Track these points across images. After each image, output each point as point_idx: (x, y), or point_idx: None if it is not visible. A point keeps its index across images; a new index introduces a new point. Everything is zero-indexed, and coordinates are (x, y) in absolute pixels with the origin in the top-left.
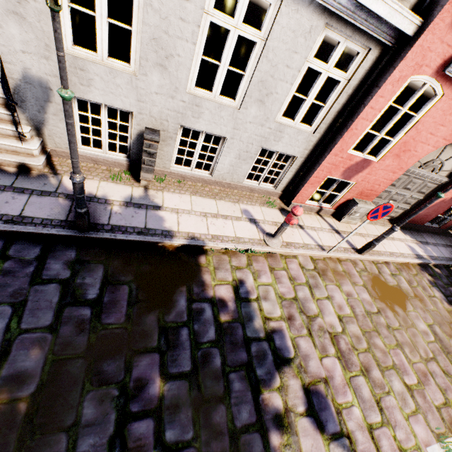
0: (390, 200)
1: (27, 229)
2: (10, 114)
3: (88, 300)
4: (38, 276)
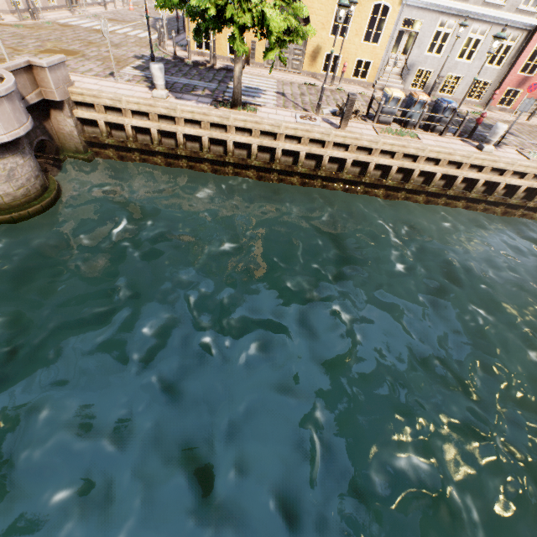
0: (535, 81)
1: None
2: (398, 77)
3: None
4: None
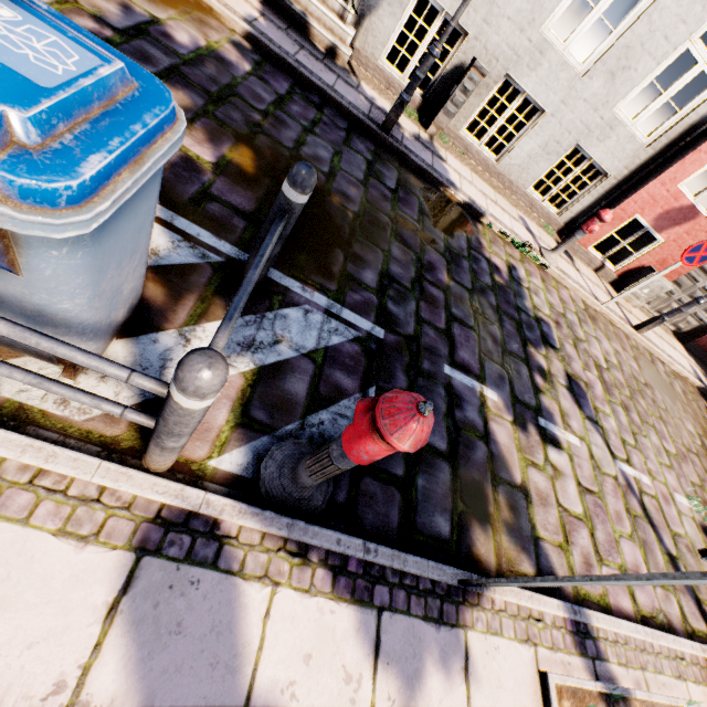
0: None
1: (341, 101)
2: None
3: (387, 186)
4: (348, 143)
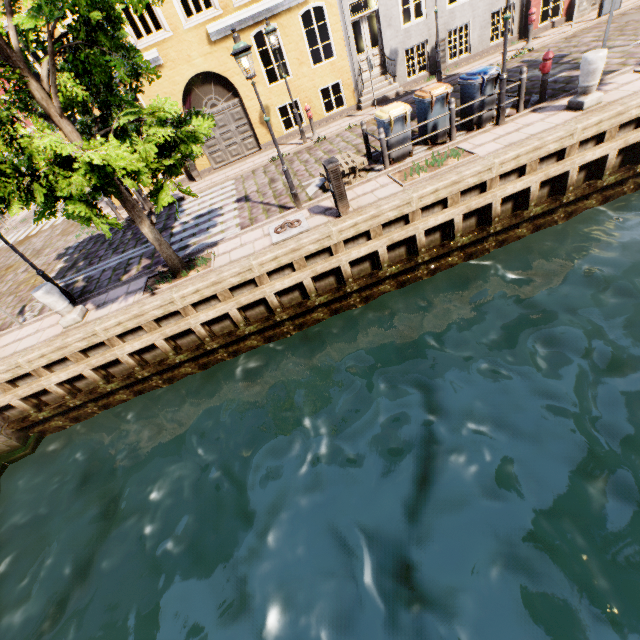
0: None
1: None
2: (385, 77)
3: None
4: None
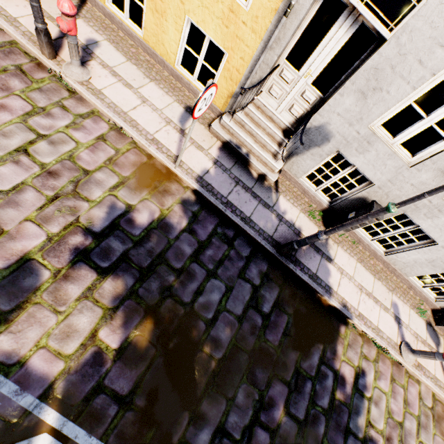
0: None
1: (250, 232)
2: (282, 139)
3: (263, 311)
4: (243, 272)
